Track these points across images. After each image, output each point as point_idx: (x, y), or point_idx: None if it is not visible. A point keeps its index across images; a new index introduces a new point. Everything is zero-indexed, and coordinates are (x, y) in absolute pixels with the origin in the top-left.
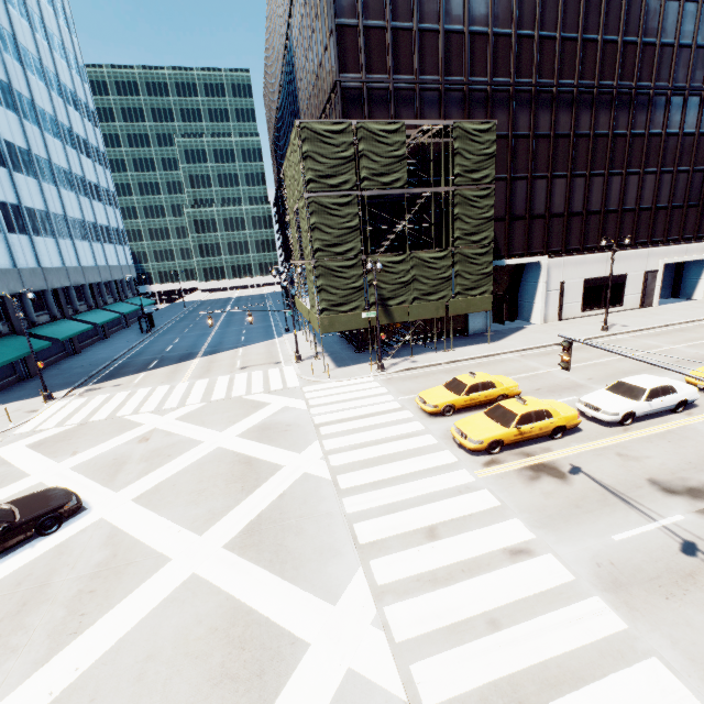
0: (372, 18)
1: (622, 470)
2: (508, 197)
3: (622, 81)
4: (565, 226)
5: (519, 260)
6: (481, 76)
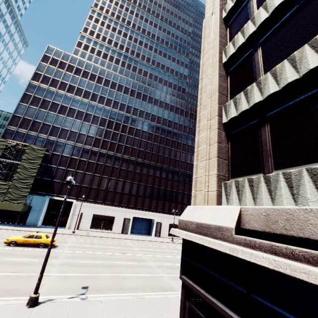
0: (28, 117)
1: None
2: (63, 175)
3: (117, 153)
4: (88, 191)
5: (62, 198)
6: (63, 139)
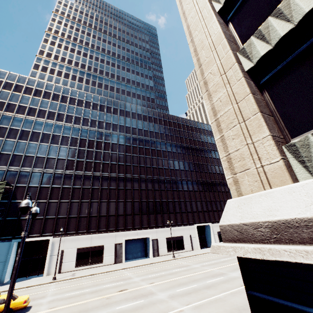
0: None
1: None
2: None
3: (95, 172)
4: (66, 222)
5: (34, 238)
6: (28, 167)
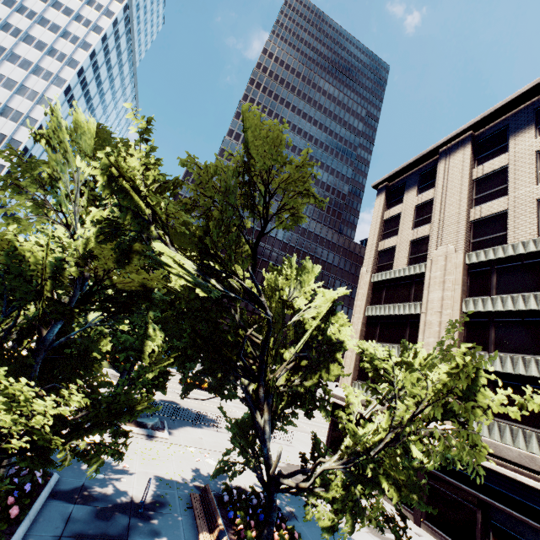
0: None
1: (111, 372)
2: None
3: None
4: None
5: None
6: None
